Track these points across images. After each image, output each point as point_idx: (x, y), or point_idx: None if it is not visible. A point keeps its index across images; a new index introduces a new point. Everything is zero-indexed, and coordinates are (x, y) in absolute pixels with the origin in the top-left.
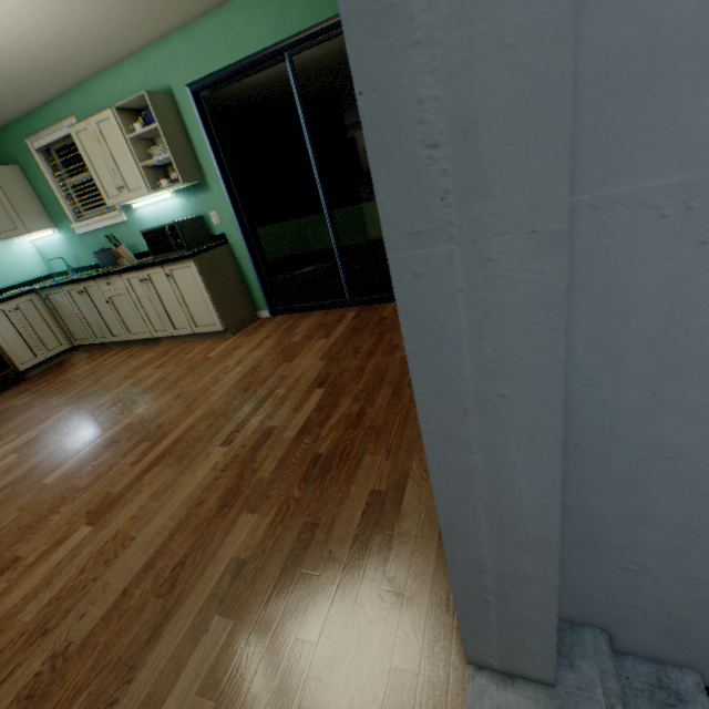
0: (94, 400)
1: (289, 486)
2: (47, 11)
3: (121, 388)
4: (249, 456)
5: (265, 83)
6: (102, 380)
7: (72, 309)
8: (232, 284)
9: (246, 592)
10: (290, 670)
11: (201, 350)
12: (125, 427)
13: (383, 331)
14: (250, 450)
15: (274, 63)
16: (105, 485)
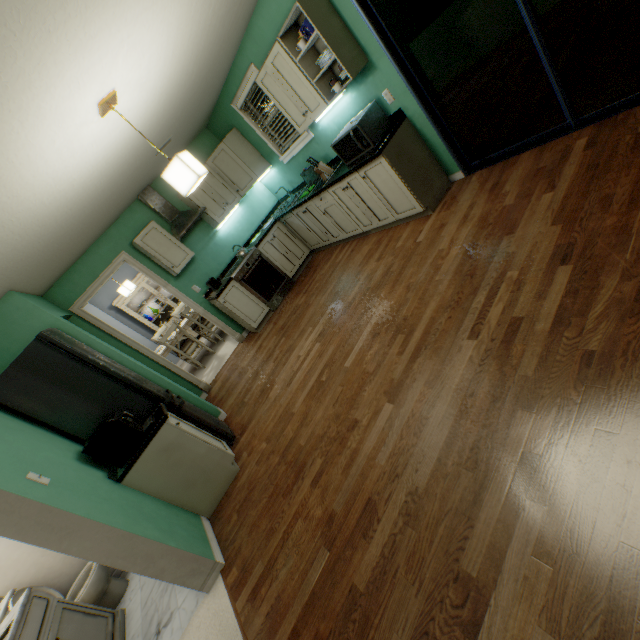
0: (345, 297)
1: (561, 387)
2: None
3: (358, 284)
4: (502, 352)
5: None
6: (342, 278)
7: (302, 226)
8: (419, 160)
9: (548, 485)
10: (624, 570)
11: (407, 236)
12: (377, 320)
13: None
14: (501, 344)
15: None
16: (386, 372)
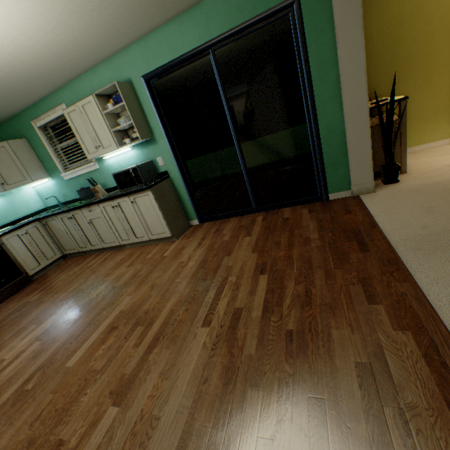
0: (88, 294)
1: (278, 361)
2: (56, 32)
3: (106, 283)
4: (230, 335)
5: (184, 74)
6: (90, 278)
7: (63, 230)
8: (173, 204)
9: None
10: None
11: (156, 251)
12: (119, 314)
13: (291, 228)
14: (229, 329)
15: (201, 57)
16: (118, 367)
